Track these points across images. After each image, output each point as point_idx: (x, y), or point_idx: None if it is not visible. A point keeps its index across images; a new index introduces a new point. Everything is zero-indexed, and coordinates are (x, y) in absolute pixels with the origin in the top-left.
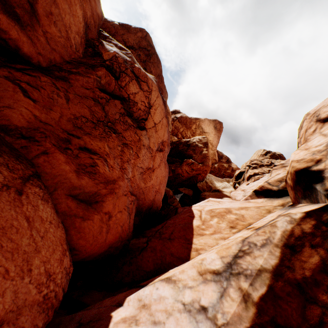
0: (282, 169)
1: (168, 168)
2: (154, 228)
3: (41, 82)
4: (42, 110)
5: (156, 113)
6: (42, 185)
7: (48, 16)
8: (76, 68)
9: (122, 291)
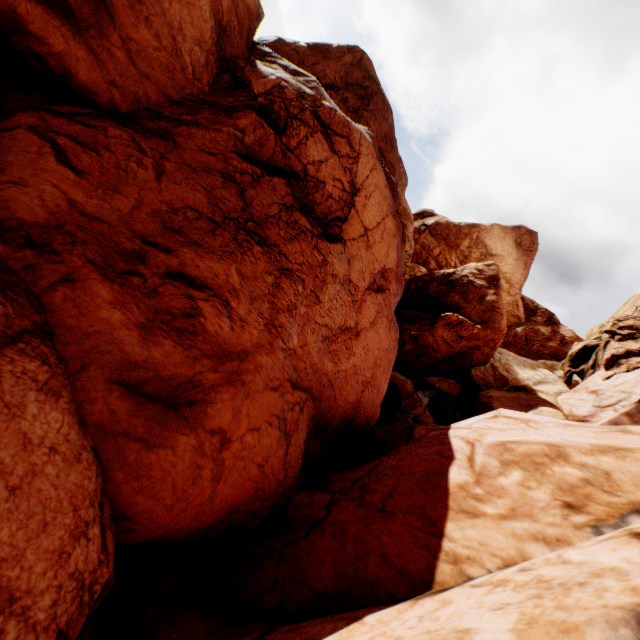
0: None
1: (403, 332)
2: (350, 471)
3: (108, 138)
4: (93, 191)
5: (369, 204)
6: (52, 356)
7: (134, 7)
8: (192, 113)
9: (251, 630)
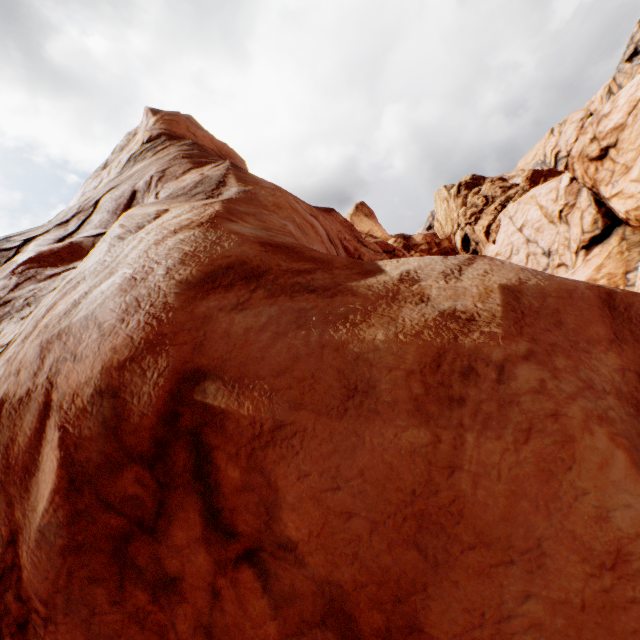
0: (575, 210)
1: None
2: None
3: None
4: None
5: None
6: None
7: None
8: None
9: None
